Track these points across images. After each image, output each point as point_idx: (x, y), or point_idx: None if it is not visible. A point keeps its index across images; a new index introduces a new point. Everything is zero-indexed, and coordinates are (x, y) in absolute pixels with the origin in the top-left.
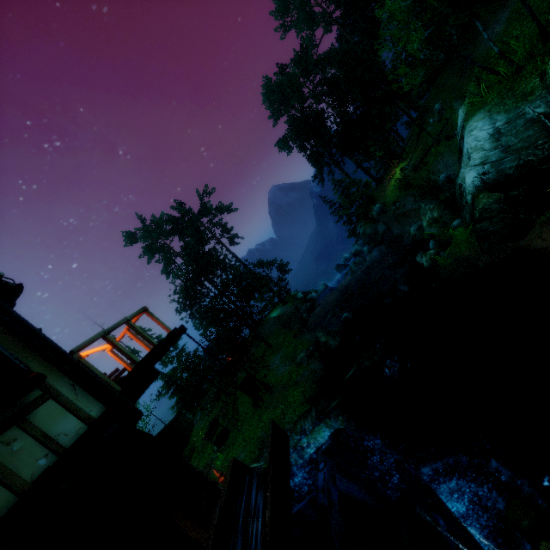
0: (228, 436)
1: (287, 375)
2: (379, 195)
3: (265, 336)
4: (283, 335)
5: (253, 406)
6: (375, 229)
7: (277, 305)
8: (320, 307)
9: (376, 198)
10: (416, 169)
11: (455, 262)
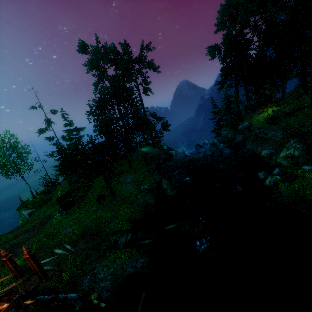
0: (71, 207)
1: (129, 193)
2: (247, 118)
3: (131, 159)
4: (142, 165)
5: (96, 199)
6: (235, 136)
7: (149, 145)
8: (173, 162)
9: (244, 119)
10: (285, 115)
11: (295, 197)
